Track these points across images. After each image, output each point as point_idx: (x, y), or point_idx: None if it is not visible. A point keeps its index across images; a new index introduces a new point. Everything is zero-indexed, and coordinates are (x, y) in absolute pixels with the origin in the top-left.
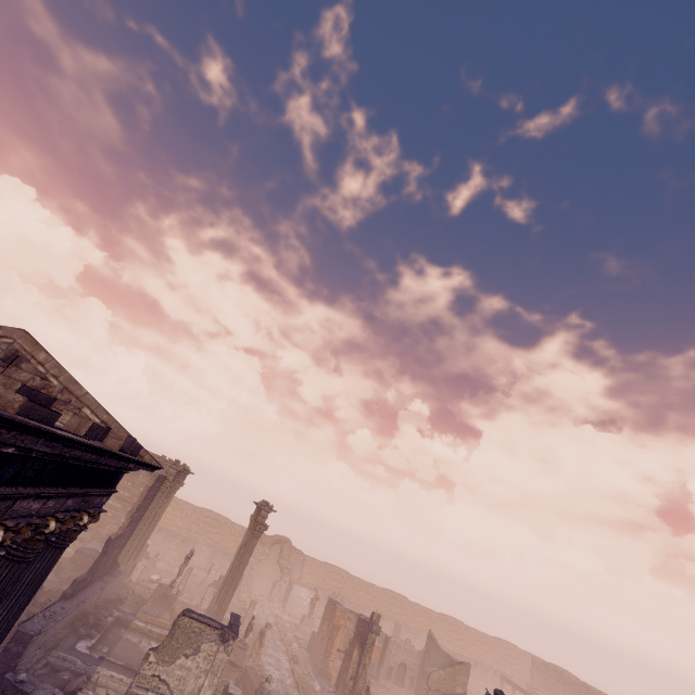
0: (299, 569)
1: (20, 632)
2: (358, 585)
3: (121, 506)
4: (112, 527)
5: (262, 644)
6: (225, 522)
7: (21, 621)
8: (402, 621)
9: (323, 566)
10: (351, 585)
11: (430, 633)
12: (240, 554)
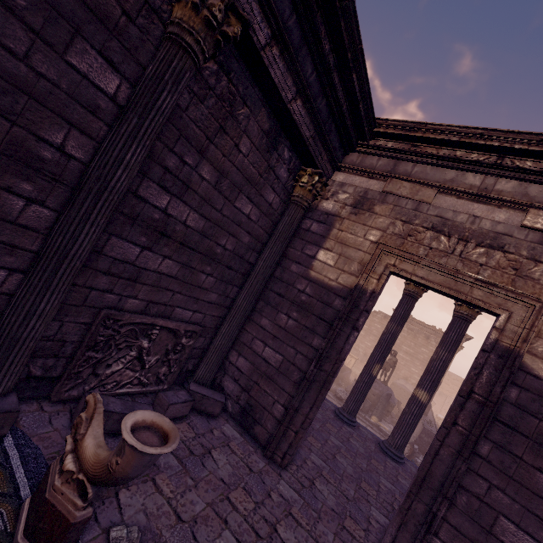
0: None
1: (425, 429)
2: None
3: (408, 359)
4: (405, 372)
5: None
6: None
7: (423, 422)
8: None
9: None
10: None
11: None
12: None
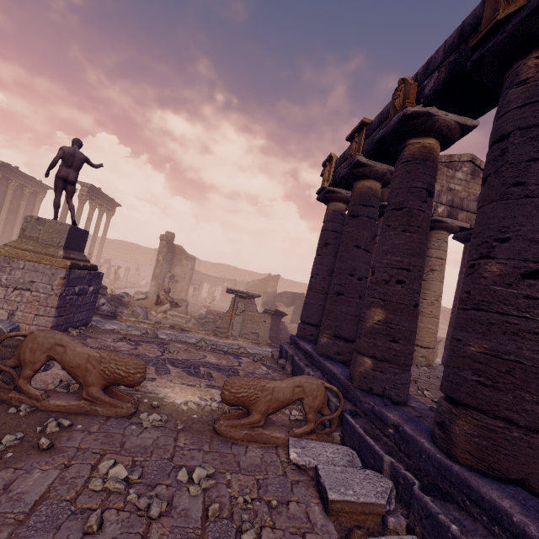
0: (196, 268)
1: None
2: (243, 273)
3: None
4: None
5: (116, 278)
6: (133, 246)
7: None
8: (279, 291)
9: (214, 265)
10: (238, 274)
11: (268, 274)
12: (85, 226)
